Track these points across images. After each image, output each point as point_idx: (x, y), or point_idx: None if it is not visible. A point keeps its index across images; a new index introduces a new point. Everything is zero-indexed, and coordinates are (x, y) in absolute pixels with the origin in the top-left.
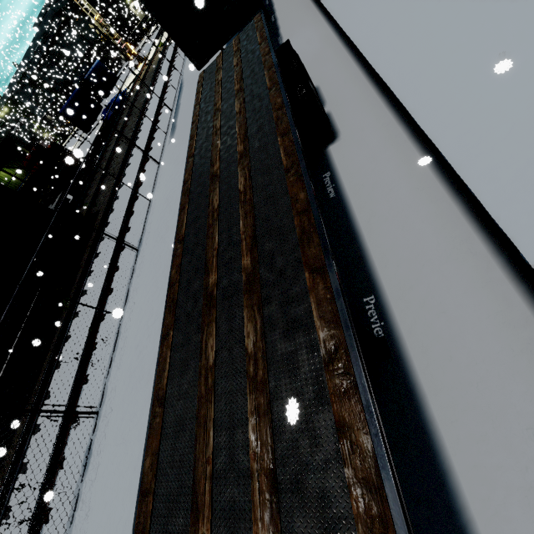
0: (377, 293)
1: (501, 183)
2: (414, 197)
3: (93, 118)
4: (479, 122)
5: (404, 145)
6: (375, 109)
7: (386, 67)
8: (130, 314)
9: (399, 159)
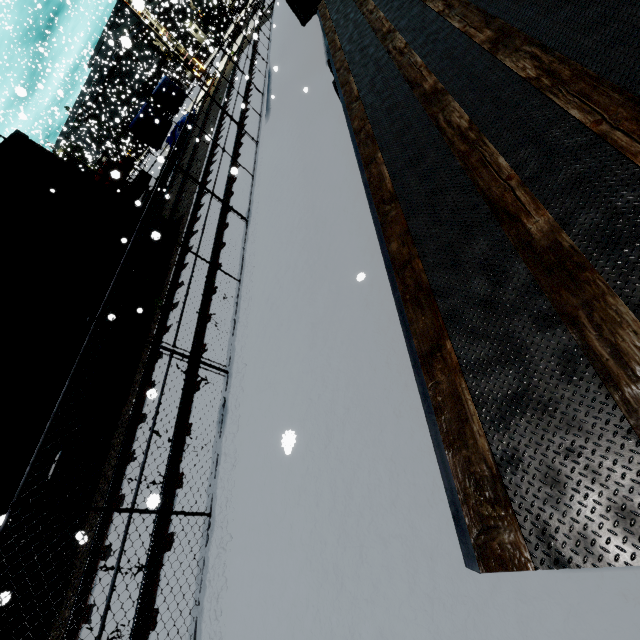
0: None
1: None
2: None
3: (162, 134)
4: None
5: None
6: None
7: None
8: (250, 277)
9: None
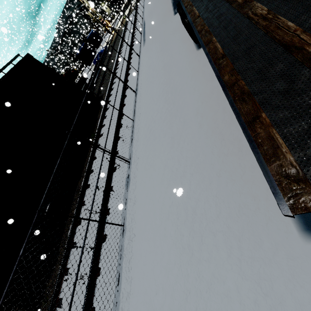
0: None
1: None
2: None
3: (92, 58)
4: None
5: None
6: None
7: None
8: (139, 118)
9: None
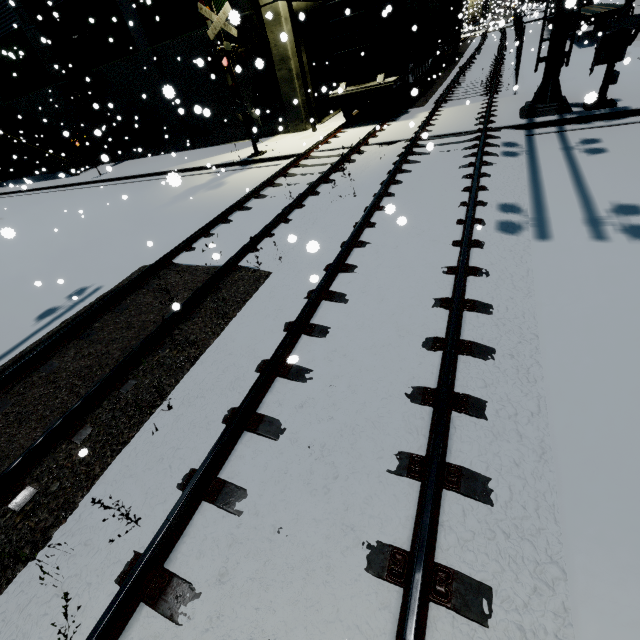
0: None
1: None
2: None
3: None
4: None
5: None
6: None
7: None
8: None
9: None
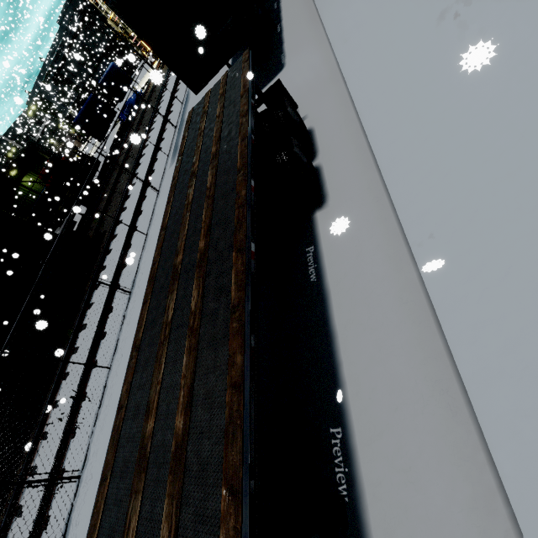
0: (345, 426)
1: (486, 352)
2: (396, 309)
3: (106, 124)
4: (470, 249)
5: (392, 234)
6: (368, 175)
7: (378, 134)
8: (117, 368)
9: (385, 252)
